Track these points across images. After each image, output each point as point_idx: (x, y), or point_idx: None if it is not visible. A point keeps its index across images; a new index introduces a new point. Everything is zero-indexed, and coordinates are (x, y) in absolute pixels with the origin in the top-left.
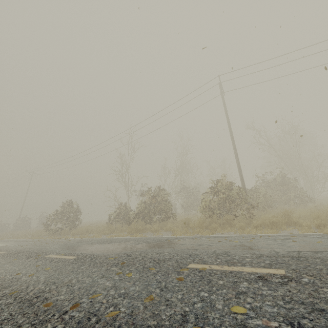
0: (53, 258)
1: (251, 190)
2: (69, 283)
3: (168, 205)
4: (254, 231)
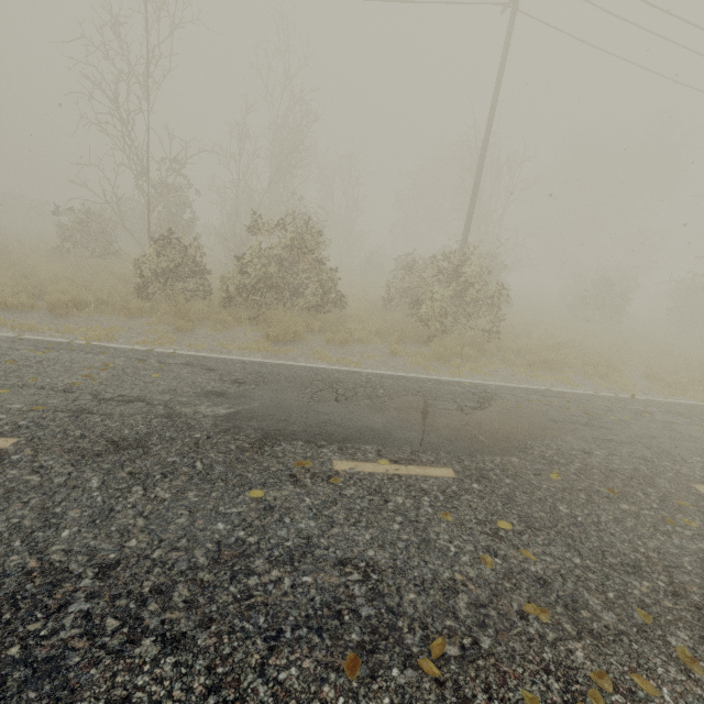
0: (395, 478)
1: None
2: (660, 561)
3: (334, 276)
4: (548, 378)
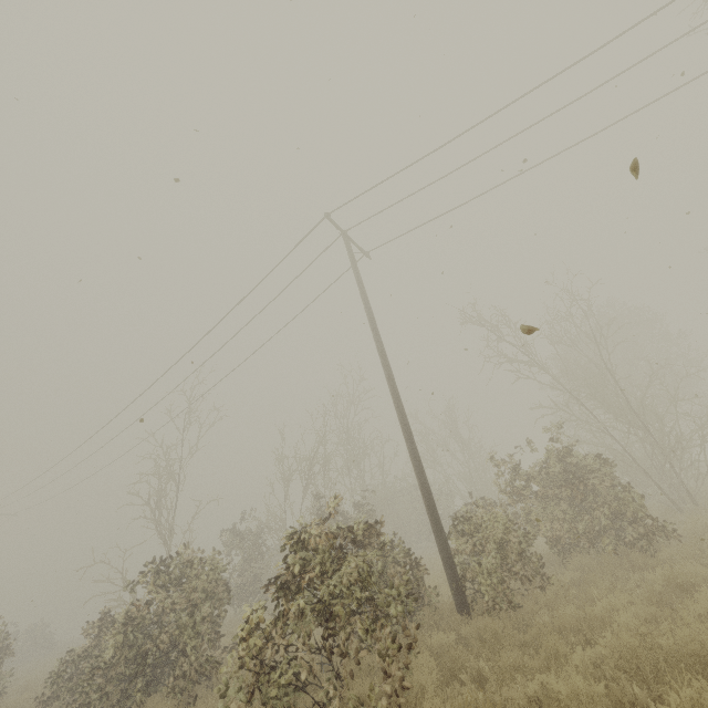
0: None
1: (469, 519)
2: None
3: (197, 621)
4: None
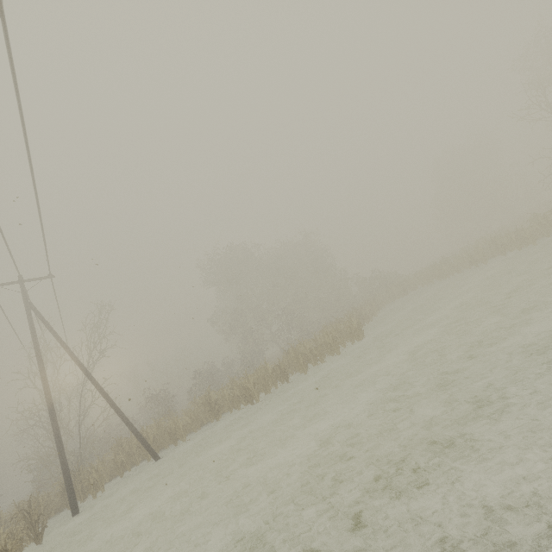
0: None
1: None
2: None
3: None
4: None
